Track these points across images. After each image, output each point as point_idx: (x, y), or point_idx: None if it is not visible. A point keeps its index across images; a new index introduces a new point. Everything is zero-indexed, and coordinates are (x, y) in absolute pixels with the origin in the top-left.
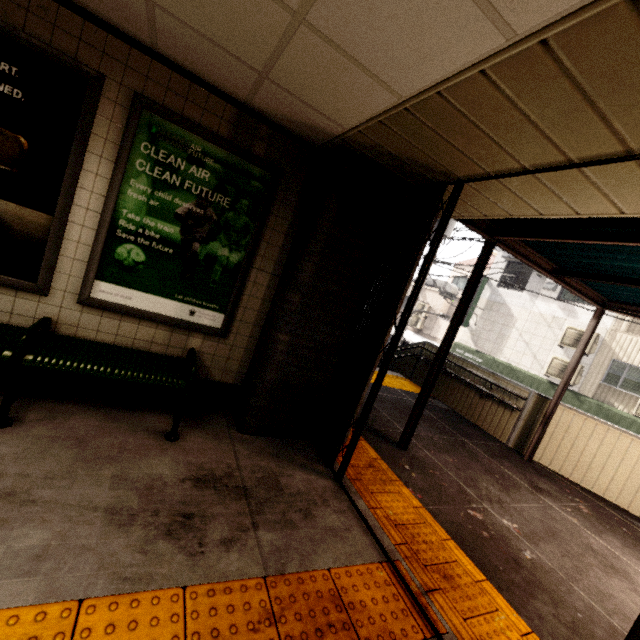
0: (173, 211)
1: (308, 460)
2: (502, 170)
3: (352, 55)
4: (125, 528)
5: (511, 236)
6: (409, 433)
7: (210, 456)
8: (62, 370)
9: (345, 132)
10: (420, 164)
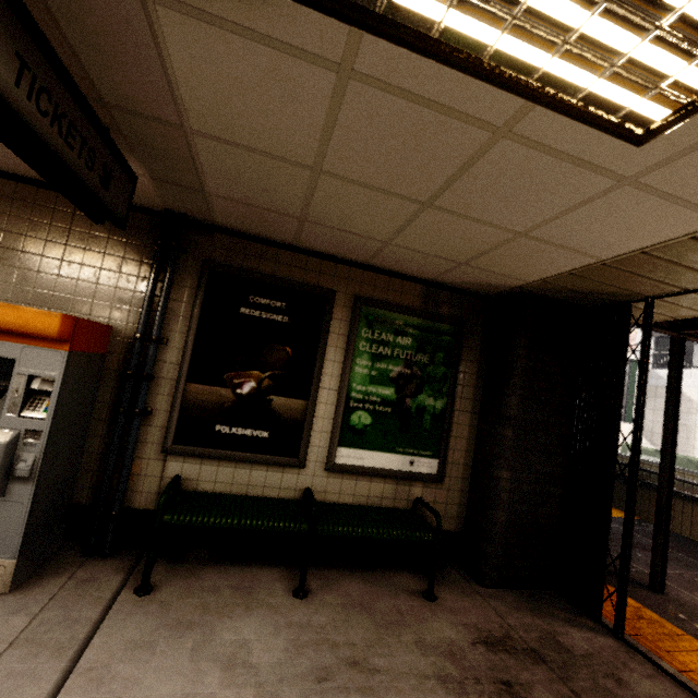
0: (388, 376)
1: (568, 614)
2: None
3: (561, 245)
4: (464, 697)
5: None
6: (659, 570)
7: (475, 615)
8: (343, 535)
9: (527, 284)
10: (603, 293)
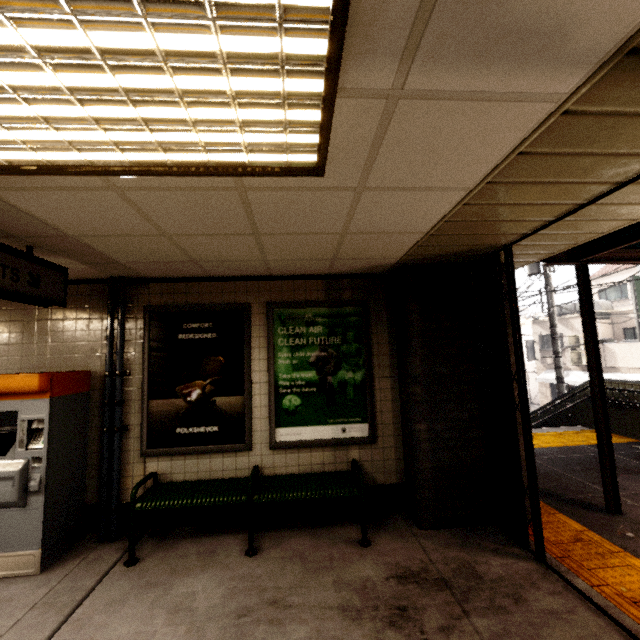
0: (307, 362)
1: (499, 544)
2: (532, 228)
3: (380, 232)
4: (357, 621)
5: (597, 252)
6: (612, 492)
7: (402, 555)
8: (276, 501)
9: (399, 259)
10: (466, 251)
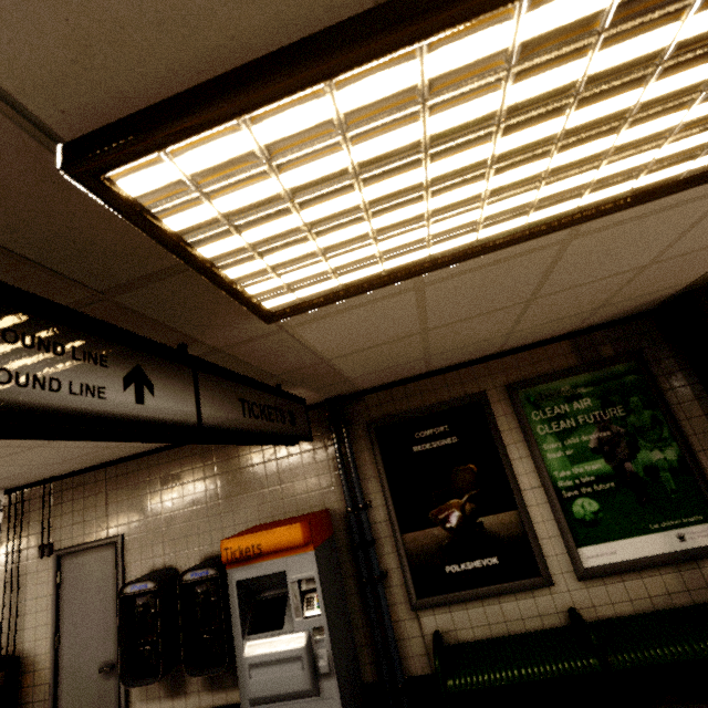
0: (586, 448)
1: None
2: None
3: (704, 247)
4: None
5: None
6: None
7: None
8: (648, 664)
9: (690, 283)
10: None
